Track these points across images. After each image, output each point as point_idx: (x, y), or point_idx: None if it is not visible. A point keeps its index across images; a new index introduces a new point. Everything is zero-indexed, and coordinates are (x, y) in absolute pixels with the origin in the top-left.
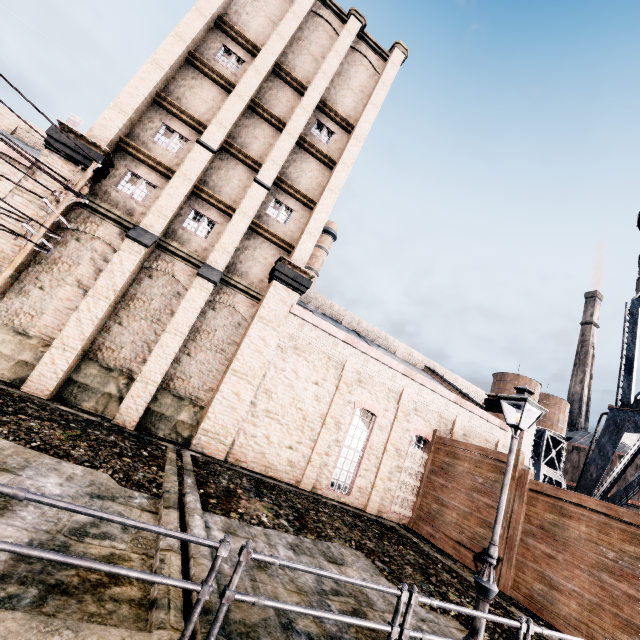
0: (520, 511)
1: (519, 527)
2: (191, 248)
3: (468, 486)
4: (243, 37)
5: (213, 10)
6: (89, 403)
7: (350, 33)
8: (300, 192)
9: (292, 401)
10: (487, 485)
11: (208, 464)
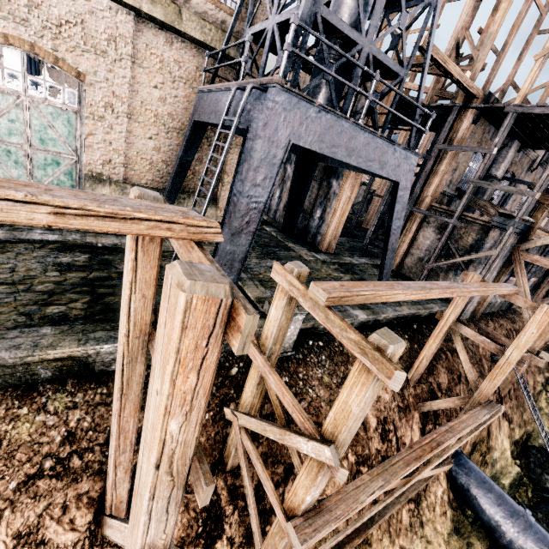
0: None
1: None
2: None
3: None
4: None
5: None
6: None
7: None
8: None
9: None
10: None
11: None
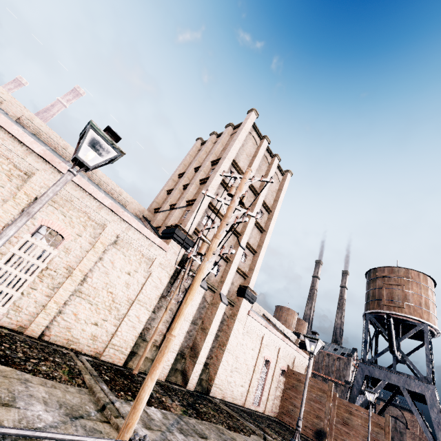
0: (334, 412)
1: (334, 419)
2: (211, 281)
3: (308, 398)
4: (239, 168)
5: (233, 158)
6: (172, 377)
7: (275, 166)
8: (252, 247)
9: (244, 360)
10: (318, 398)
11: (228, 406)
